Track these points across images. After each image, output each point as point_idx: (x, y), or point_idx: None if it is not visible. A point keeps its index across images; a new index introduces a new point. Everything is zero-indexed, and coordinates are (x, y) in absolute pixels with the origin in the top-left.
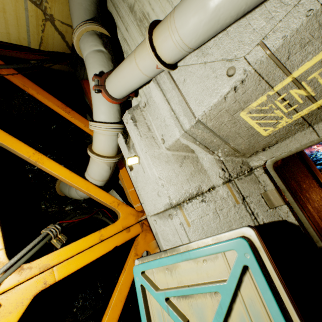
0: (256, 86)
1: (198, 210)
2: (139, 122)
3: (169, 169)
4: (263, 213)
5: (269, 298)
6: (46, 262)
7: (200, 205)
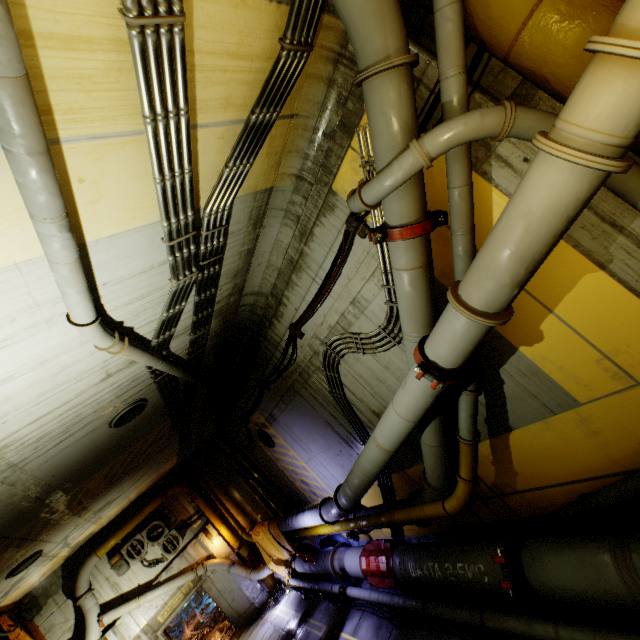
0: (162, 608)
1: None
2: (117, 632)
3: None
4: None
5: None
6: None
7: None
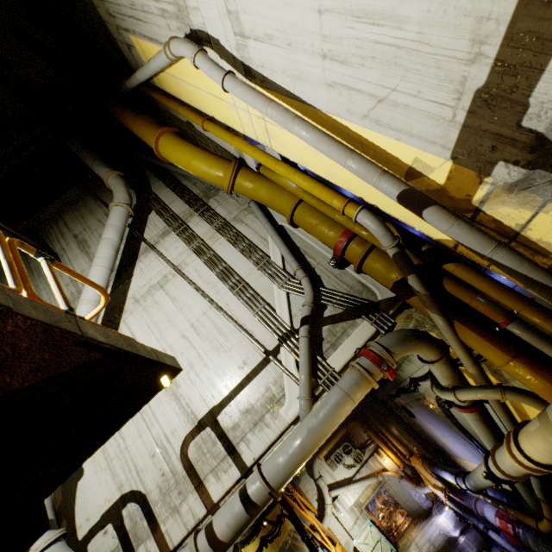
0: (361, 495)
1: (359, 522)
2: (340, 502)
3: (350, 513)
4: (367, 518)
5: (374, 527)
6: (337, 549)
7: (358, 520)
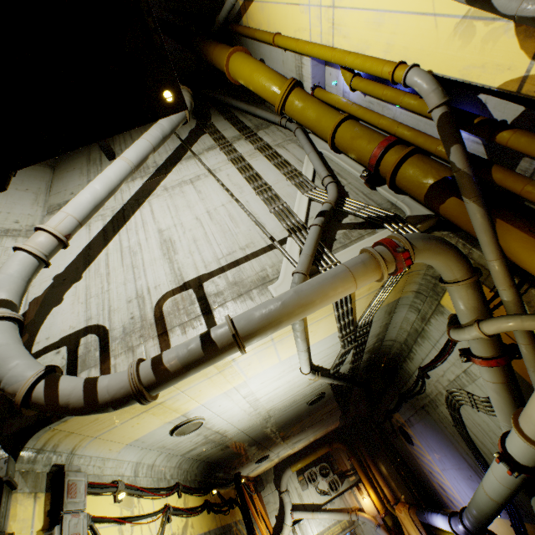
0: (327, 529)
1: None
2: (300, 528)
3: None
4: None
5: None
6: None
7: None
